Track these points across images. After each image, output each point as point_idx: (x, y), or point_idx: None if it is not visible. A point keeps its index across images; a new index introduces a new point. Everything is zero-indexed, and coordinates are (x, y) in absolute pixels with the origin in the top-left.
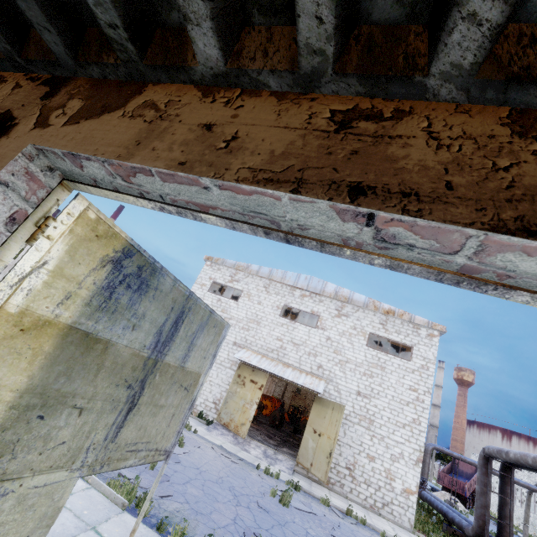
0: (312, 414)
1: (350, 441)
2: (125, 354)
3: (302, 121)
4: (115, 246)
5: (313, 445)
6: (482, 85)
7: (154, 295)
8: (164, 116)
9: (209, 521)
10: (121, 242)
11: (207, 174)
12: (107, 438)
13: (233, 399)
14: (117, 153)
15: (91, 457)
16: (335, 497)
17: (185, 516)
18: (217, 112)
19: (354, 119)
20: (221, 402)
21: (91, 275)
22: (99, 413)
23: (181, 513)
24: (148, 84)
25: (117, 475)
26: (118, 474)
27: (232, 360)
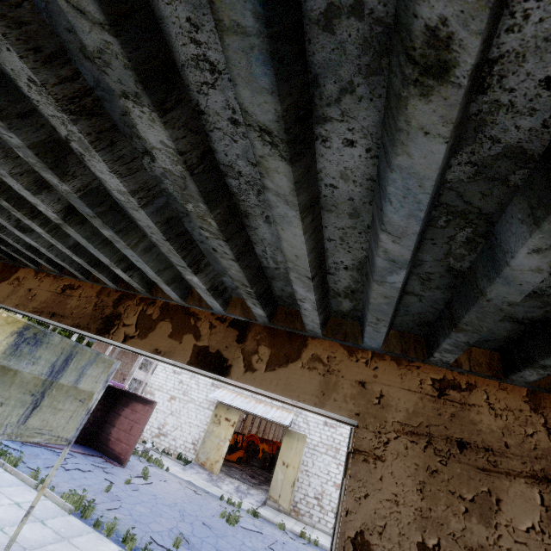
0: (282, 447)
1: (318, 471)
2: (29, 377)
3: (55, 289)
4: (19, 326)
5: (281, 477)
6: (92, 281)
7: (47, 346)
8: (20, 284)
9: (145, 527)
10: (22, 324)
11: (22, 309)
12: (20, 422)
13: (210, 438)
14: (1, 301)
15: (9, 430)
16: (300, 525)
17: (123, 522)
18: (35, 283)
19: (67, 289)
20: (199, 442)
21: (6, 340)
22: (13, 407)
23: (121, 520)
24: (21, 268)
25: (69, 489)
26: (70, 489)
27: (209, 400)
